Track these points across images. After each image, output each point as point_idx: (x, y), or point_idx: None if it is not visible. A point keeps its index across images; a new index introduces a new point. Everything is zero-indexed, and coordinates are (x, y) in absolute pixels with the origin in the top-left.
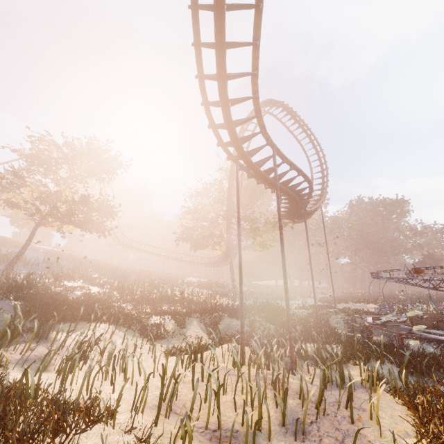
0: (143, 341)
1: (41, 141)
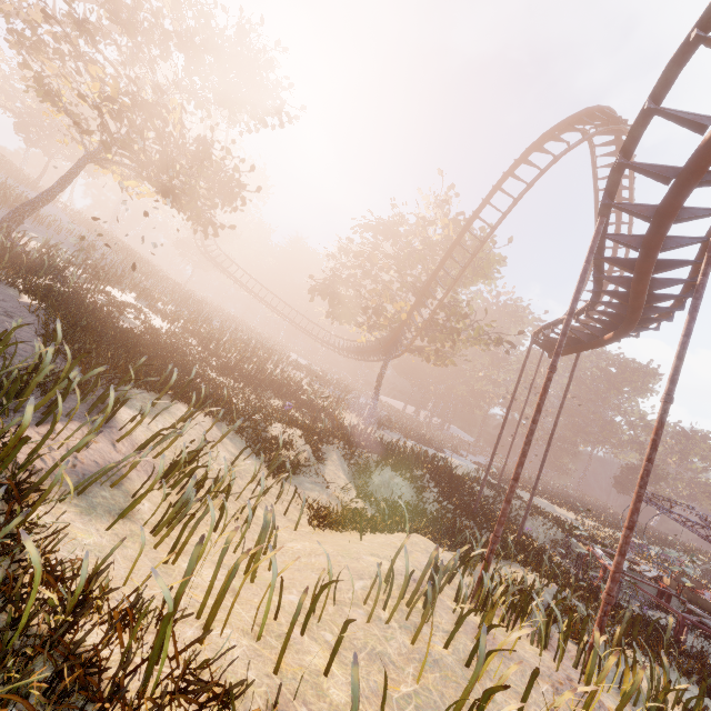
0: (261, 469)
1: None
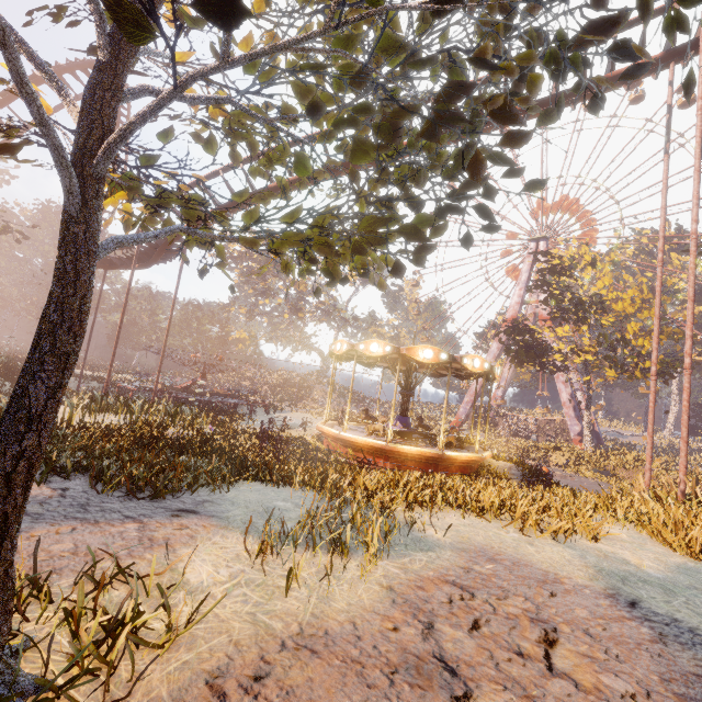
0: None
1: None
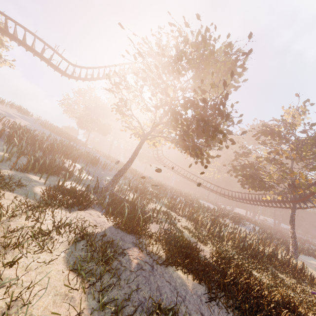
0: None
1: (179, 32)
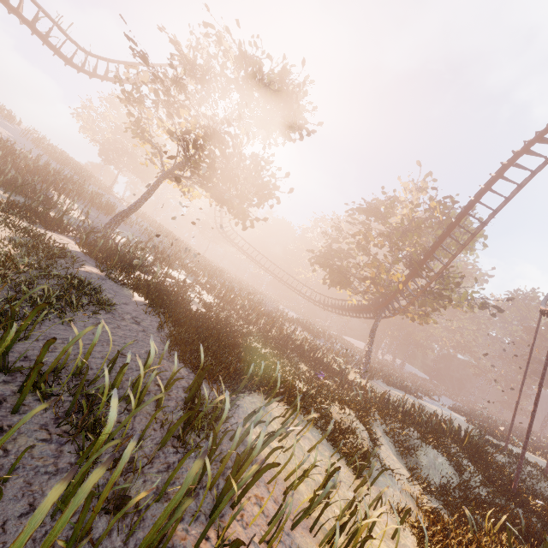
0: (343, 466)
1: (219, 39)
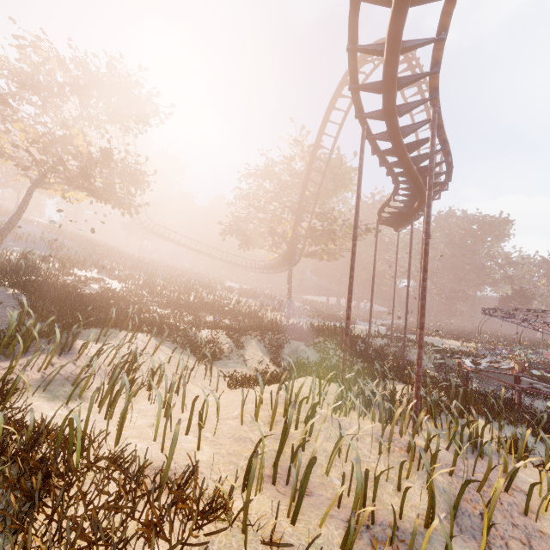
0: (193, 361)
1: (36, 48)
